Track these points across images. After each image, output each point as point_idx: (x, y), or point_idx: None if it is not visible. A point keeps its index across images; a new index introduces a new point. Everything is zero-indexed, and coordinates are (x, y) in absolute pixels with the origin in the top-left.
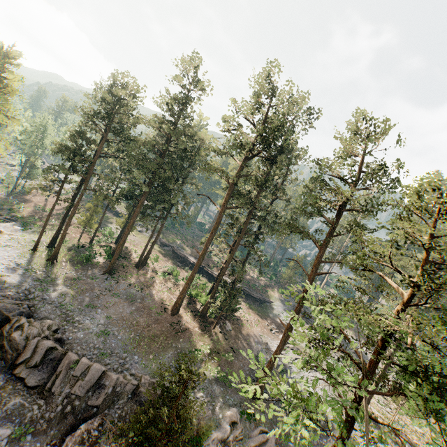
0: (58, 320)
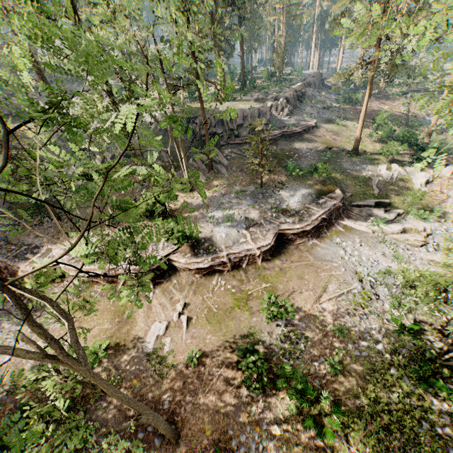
0: None
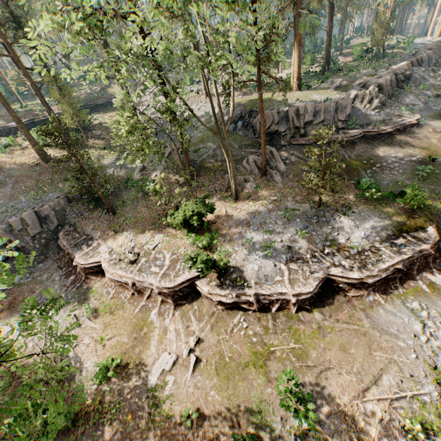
0: None
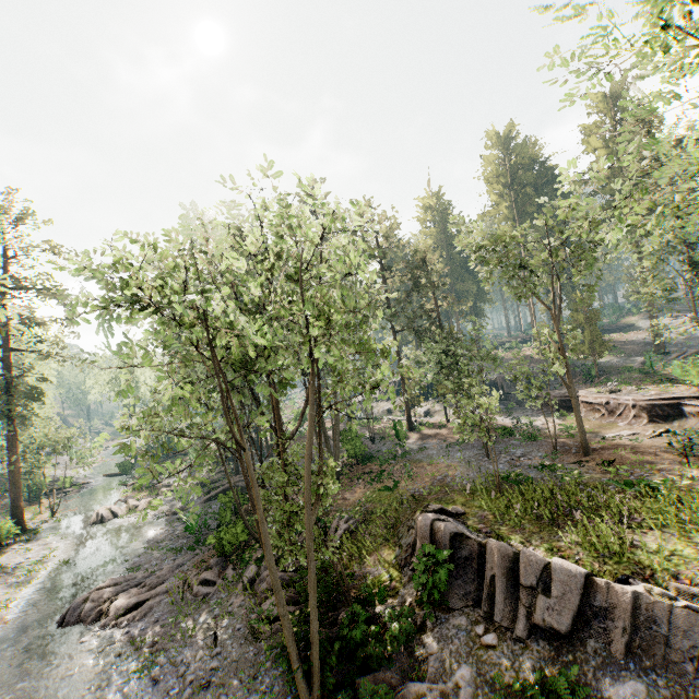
0: None
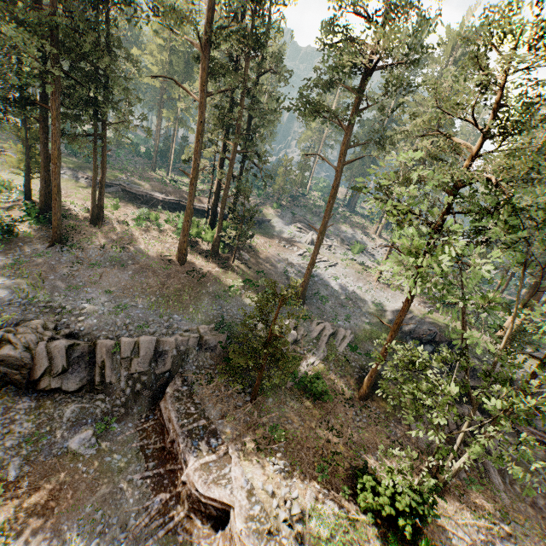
0: (44, 317)
